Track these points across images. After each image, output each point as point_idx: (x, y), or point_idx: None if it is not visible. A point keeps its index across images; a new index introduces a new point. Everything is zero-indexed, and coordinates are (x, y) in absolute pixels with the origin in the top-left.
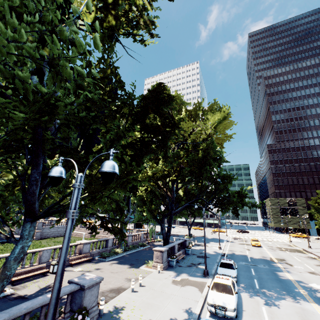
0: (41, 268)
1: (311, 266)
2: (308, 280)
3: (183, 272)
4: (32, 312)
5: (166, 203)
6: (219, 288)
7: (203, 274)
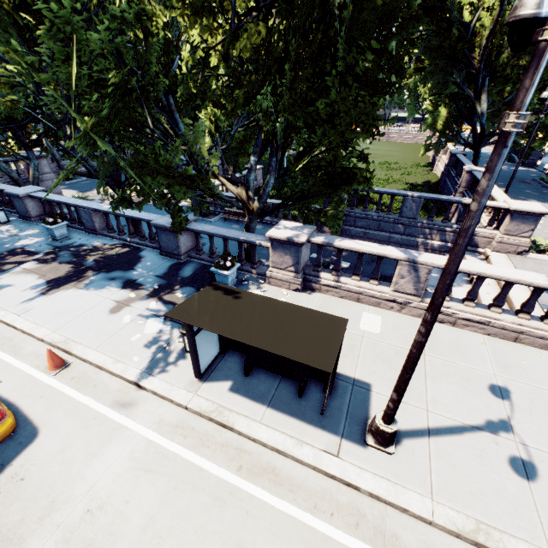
0: None
1: None
2: None
3: None
4: None
5: None
6: None
7: None
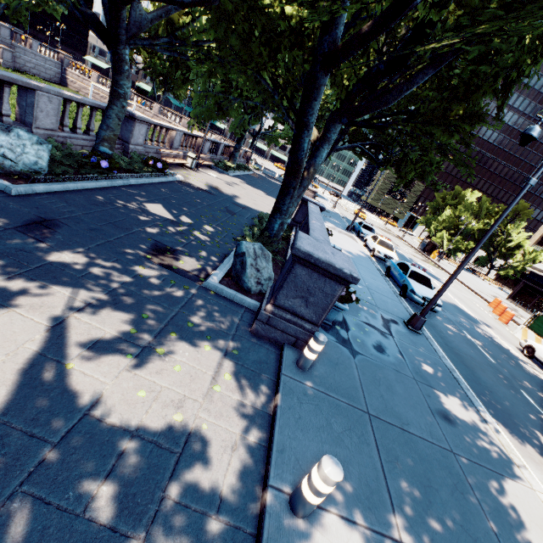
0: (180, 157)
1: (411, 251)
2: (414, 260)
3: (327, 221)
4: (262, 213)
5: (320, 126)
6: (384, 245)
7: (346, 229)
